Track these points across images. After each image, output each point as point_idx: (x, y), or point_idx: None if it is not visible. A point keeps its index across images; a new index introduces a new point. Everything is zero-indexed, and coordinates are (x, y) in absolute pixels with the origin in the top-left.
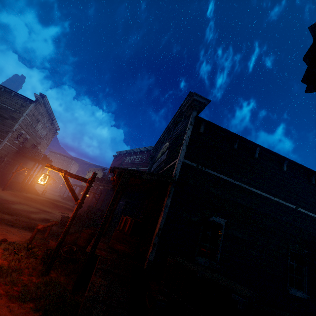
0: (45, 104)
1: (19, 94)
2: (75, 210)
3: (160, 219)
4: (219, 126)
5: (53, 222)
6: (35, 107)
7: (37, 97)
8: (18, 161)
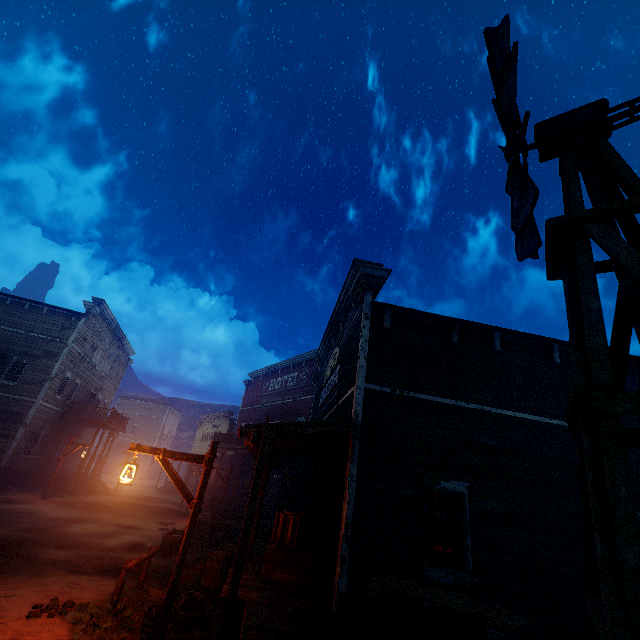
0: (103, 314)
1: (56, 307)
2: (190, 519)
3: (345, 507)
4: (416, 310)
5: (151, 549)
6: (87, 325)
7: (89, 305)
8: (65, 433)
